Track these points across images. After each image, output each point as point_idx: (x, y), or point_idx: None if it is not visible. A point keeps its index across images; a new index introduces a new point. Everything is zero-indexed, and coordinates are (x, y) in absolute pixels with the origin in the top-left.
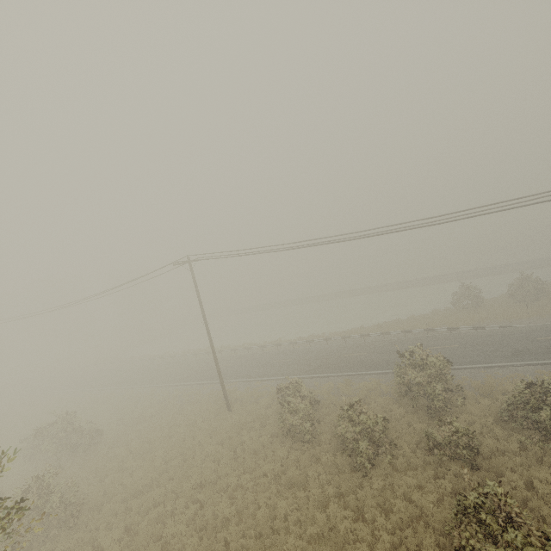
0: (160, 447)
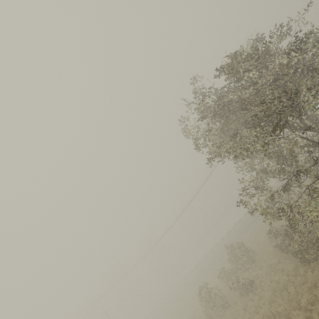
0: (285, 223)
